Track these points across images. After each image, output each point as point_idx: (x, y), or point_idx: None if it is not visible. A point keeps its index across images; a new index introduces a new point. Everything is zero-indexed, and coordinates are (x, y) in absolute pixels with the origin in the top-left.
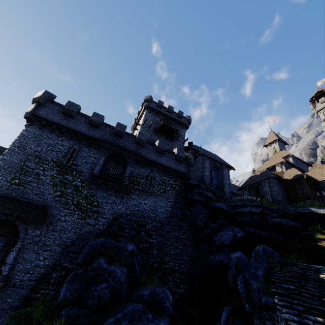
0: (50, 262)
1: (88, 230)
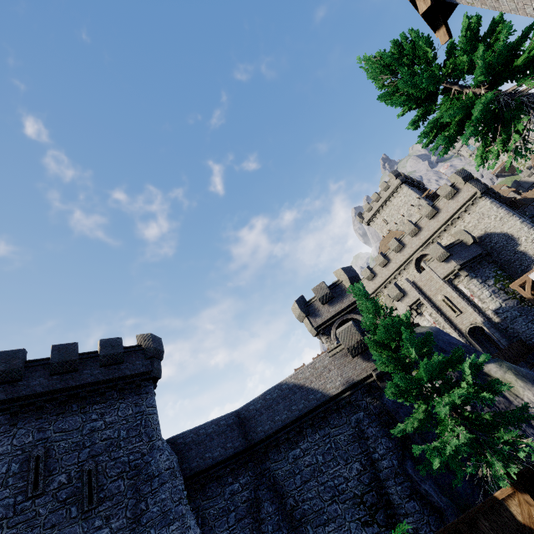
0: None
1: None
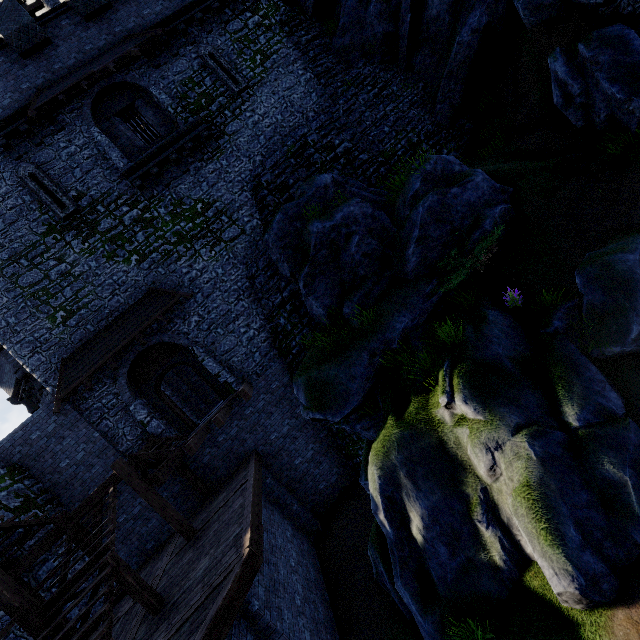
0: (258, 321)
1: (244, 246)
